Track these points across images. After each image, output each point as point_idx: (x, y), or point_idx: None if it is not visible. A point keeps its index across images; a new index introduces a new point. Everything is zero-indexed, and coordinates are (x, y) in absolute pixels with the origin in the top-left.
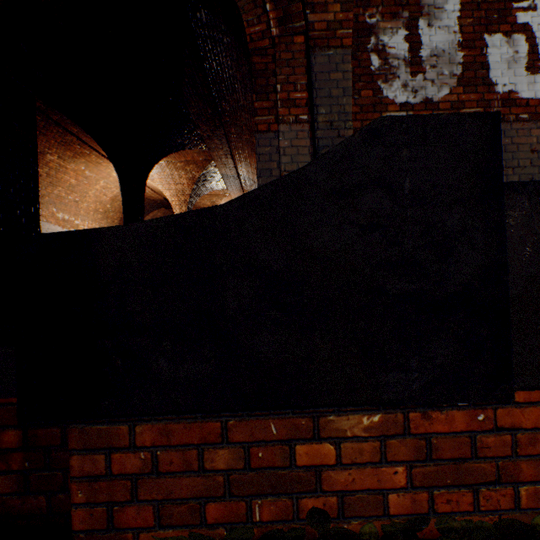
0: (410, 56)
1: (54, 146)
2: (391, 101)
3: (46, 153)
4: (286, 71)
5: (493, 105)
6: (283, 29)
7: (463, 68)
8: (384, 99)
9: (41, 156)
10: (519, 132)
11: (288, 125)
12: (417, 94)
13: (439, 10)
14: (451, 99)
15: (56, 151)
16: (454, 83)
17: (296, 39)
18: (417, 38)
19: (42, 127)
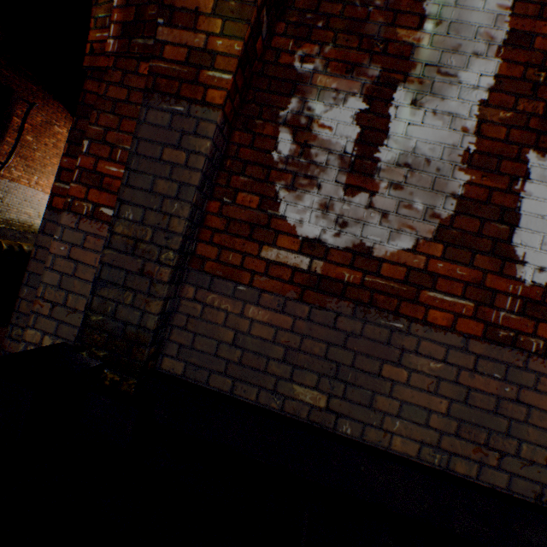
0: (357, 151)
1: (62, 119)
2: (289, 227)
3: (54, 124)
4: (109, 119)
5: (501, 301)
6: (127, 43)
7: (460, 207)
8: (278, 219)
9: (48, 126)
10: (544, 381)
11: (79, 216)
12: (345, 230)
13: (446, 77)
14: (413, 261)
15: (65, 125)
16: (430, 230)
17: (146, 66)
18: (382, 121)
19: (42, 98)
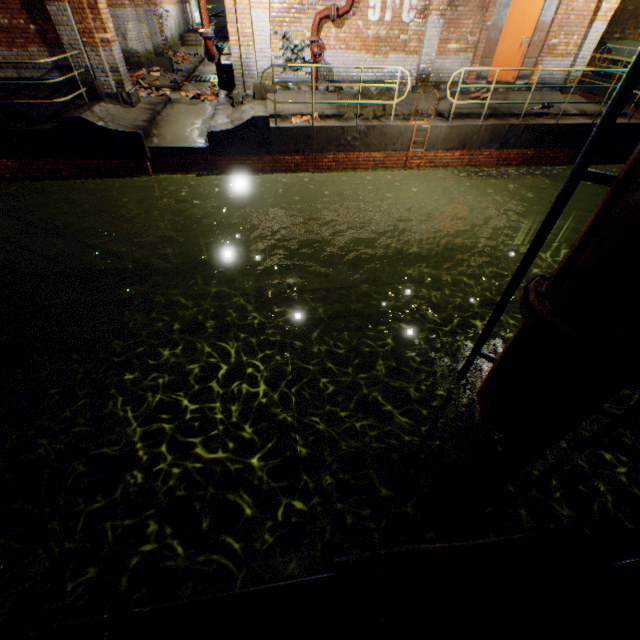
0: None
1: None
2: None
3: None
4: None
5: None
6: None
7: None
8: None
9: None
10: None
11: None
12: None
13: None
14: None
15: None
16: None
17: None
18: None
19: None
